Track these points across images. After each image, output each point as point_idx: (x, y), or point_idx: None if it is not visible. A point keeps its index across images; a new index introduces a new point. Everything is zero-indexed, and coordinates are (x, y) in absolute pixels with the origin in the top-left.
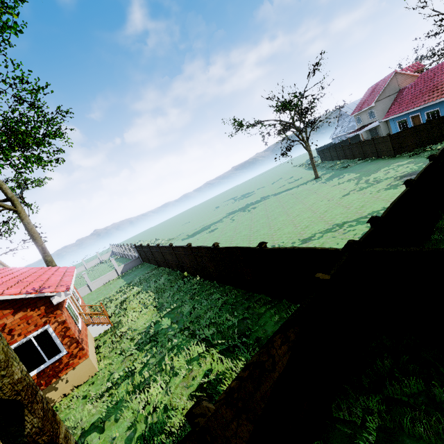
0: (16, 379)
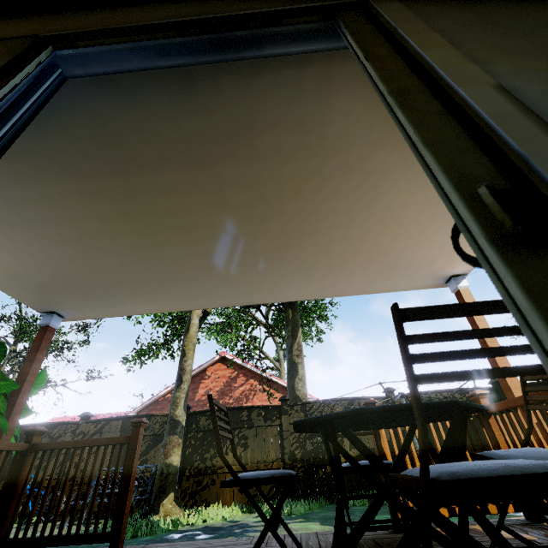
0: (304, 392)
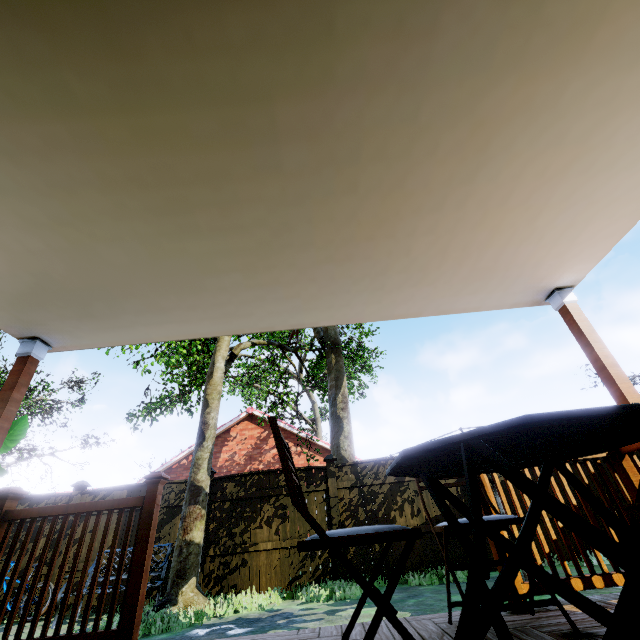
0: (351, 452)
